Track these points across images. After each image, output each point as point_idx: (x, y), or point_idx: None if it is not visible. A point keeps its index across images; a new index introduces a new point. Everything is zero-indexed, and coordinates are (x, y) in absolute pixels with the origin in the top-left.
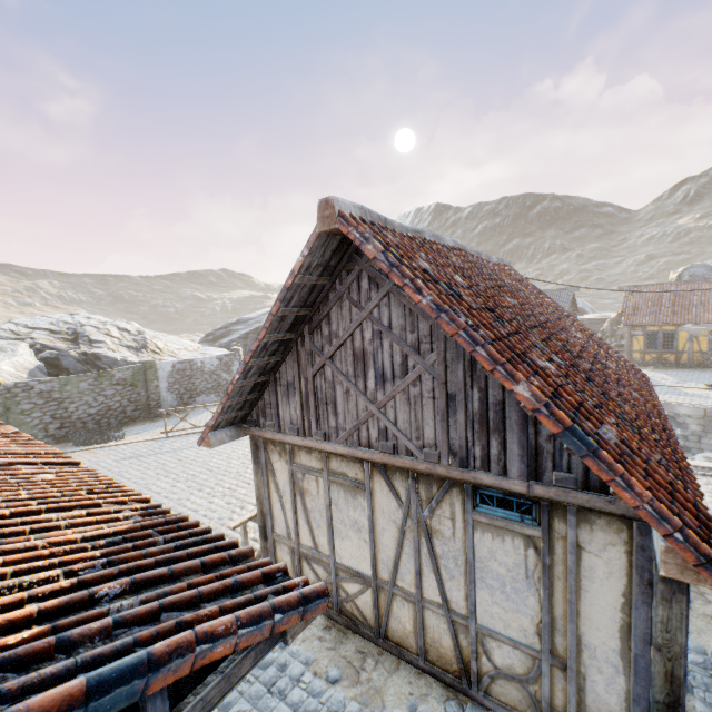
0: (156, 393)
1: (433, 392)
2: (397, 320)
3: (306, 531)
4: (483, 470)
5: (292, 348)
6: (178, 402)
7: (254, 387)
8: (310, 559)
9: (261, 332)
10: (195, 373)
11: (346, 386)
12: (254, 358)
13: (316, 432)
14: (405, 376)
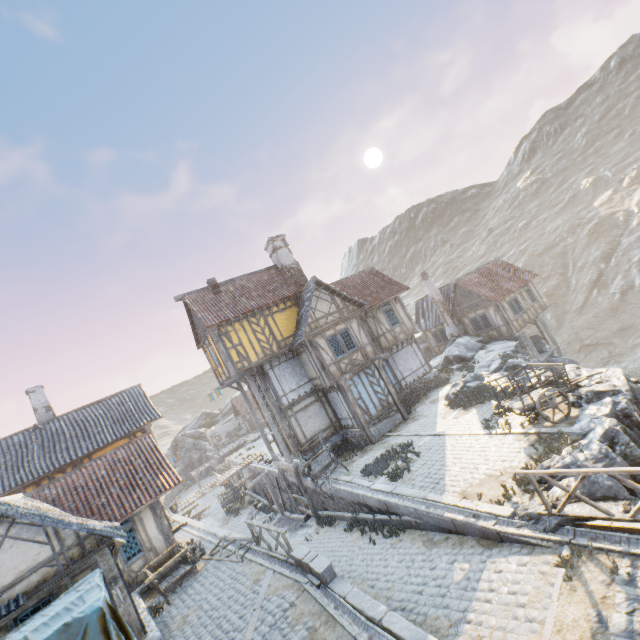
0: None
1: None
2: None
3: None
4: None
5: None
6: None
7: None
8: None
9: None
10: None
11: None
12: None
13: None
14: None
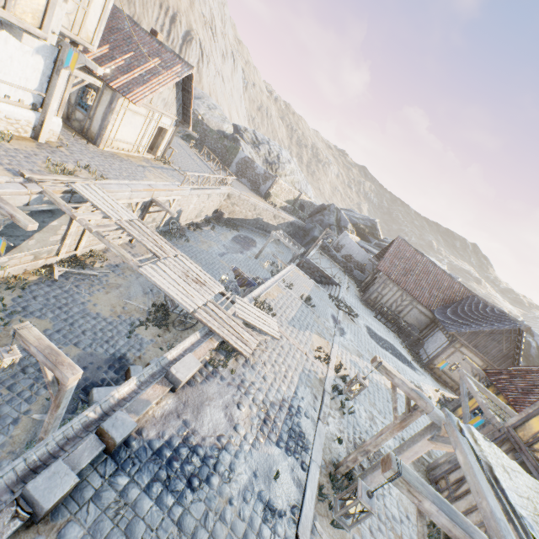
0: (231, 160)
1: None
2: None
3: None
4: None
5: None
6: (236, 172)
7: None
8: None
9: None
10: (250, 168)
11: None
12: None
13: None
14: None
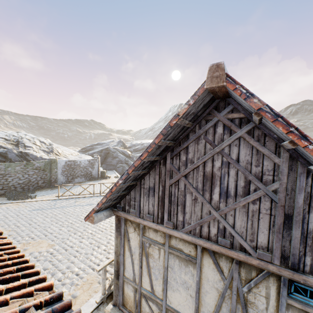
0: (55, 175)
1: (270, 210)
2: (244, 157)
3: (147, 279)
4: (311, 274)
5: (155, 166)
6: (66, 180)
7: (126, 187)
8: (148, 298)
9: (144, 154)
10: (76, 166)
11: (194, 195)
12: (134, 171)
13: (167, 222)
14: (246, 196)
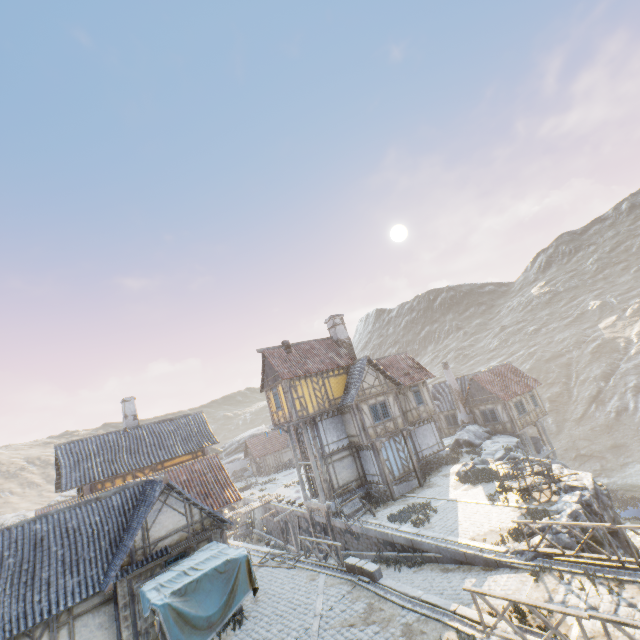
0: None
1: None
2: None
3: None
4: None
5: None
6: None
7: None
8: None
9: None
10: None
11: None
12: None
13: None
14: None
